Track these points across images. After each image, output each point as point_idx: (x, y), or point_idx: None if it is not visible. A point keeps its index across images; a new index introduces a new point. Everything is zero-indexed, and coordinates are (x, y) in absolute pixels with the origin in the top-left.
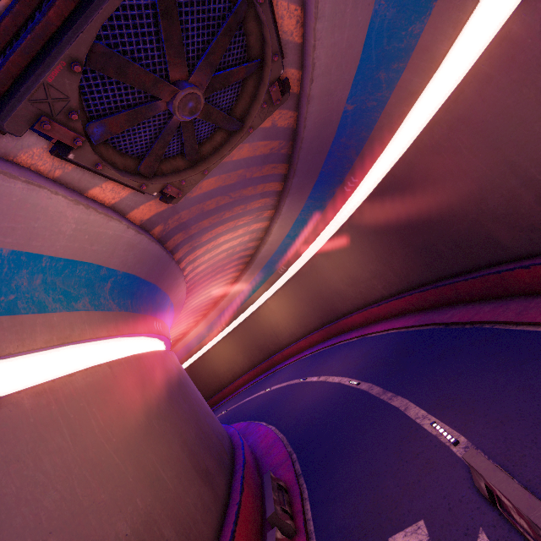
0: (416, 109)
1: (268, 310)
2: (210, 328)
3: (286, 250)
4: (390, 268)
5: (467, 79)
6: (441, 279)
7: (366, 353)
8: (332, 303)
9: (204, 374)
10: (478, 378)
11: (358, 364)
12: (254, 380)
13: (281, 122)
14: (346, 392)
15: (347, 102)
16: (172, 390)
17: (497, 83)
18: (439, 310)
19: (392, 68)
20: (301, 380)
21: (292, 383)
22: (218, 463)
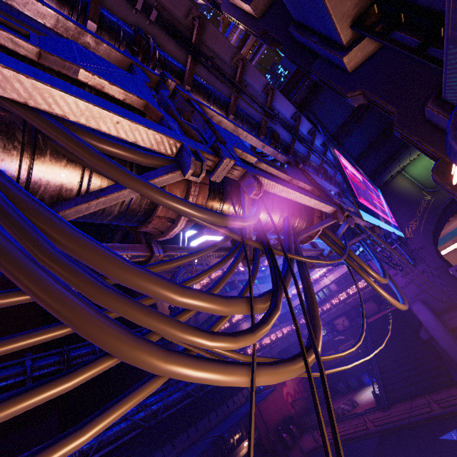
0: None
1: None
2: None
3: (455, 232)
4: None
5: None
6: None
7: None
8: None
9: None
10: None
11: None
12: None
13: None
14: None
15: None
16: None
17: None
18: None
19: None
20: None
21: None
22: None
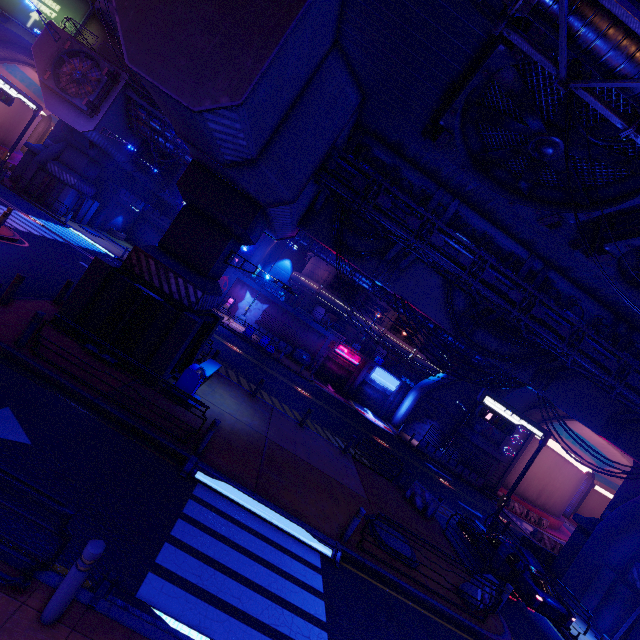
0: None
1: None
2: None
3: None
4: None
5: None
6: None
7: None
8: None
9: None
10: None
11: None
12: None
13: None
14: None
15: None
16: (18, 117)
17: None
18: None
19: None
20: None
21: None
22: (3, 138)
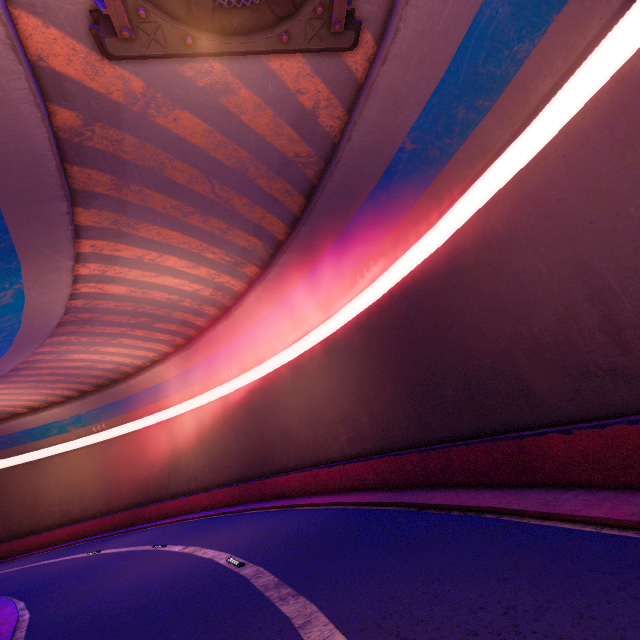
0: (478, 186)
1: (180, 427)
2: (81, 420)
3: (249, 345)
4: (369, 411)
5: (556, 139)
6: (431, 443)
7: (281, 526)
8: (271, 447)
9: (16, 493)
10: (474, 587)
11: (260, 538)
12: (88, 537)
13: (324, 116)
14: (210, 574)
15: (409, 135)
16: None
17: (594, 144)
18: (414, 490)
19: (476, 105)
20: (155, 547)
21: (138, 549)
22: None
